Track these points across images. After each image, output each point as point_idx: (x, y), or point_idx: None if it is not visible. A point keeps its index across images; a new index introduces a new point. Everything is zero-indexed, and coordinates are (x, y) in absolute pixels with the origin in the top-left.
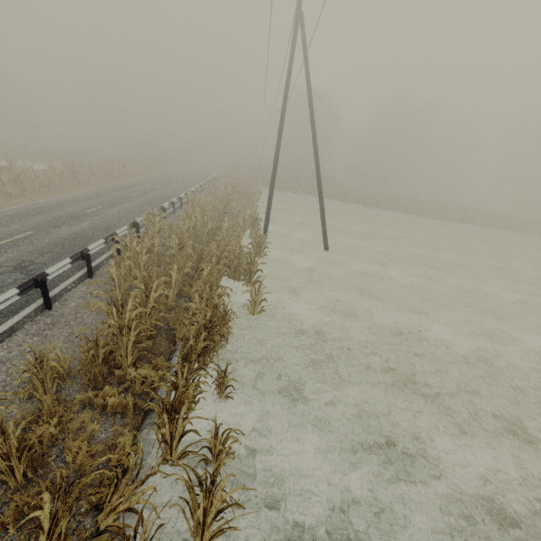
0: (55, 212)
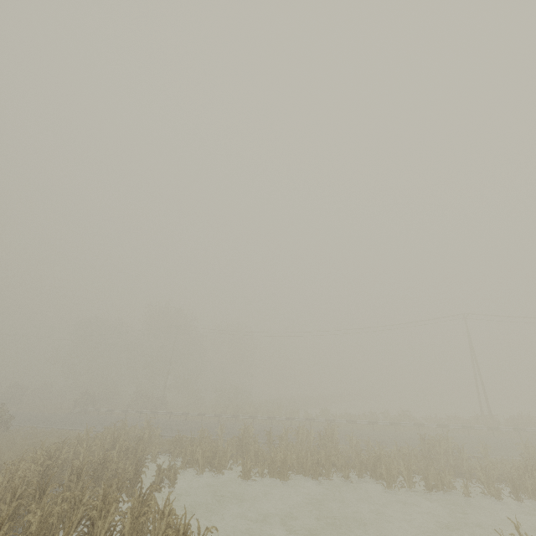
0: None
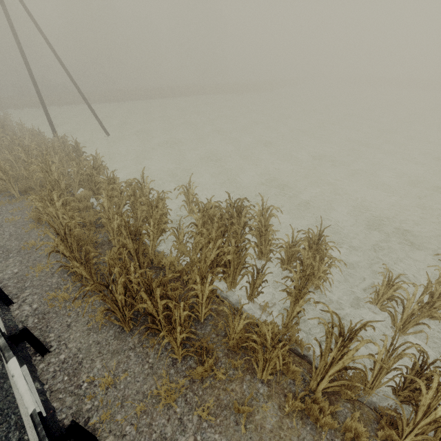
0: None
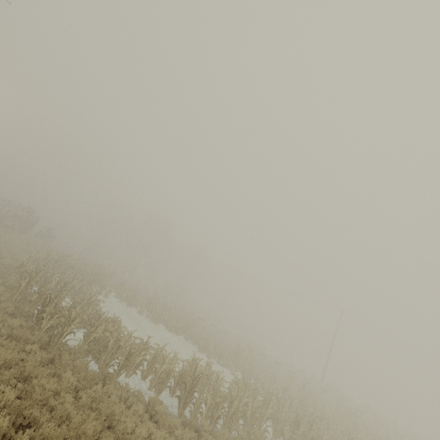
0: None
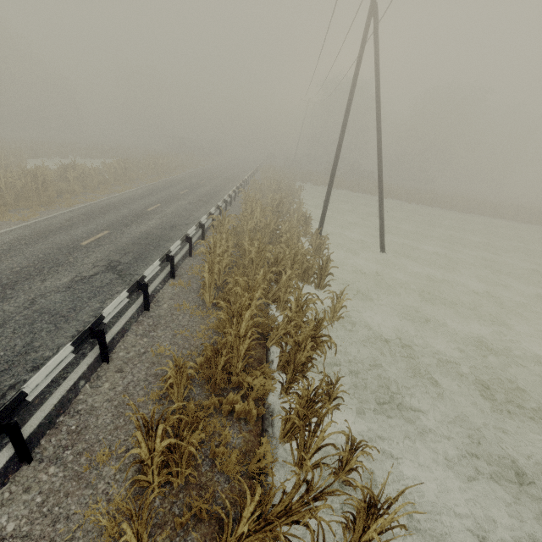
0: (121, 210)
